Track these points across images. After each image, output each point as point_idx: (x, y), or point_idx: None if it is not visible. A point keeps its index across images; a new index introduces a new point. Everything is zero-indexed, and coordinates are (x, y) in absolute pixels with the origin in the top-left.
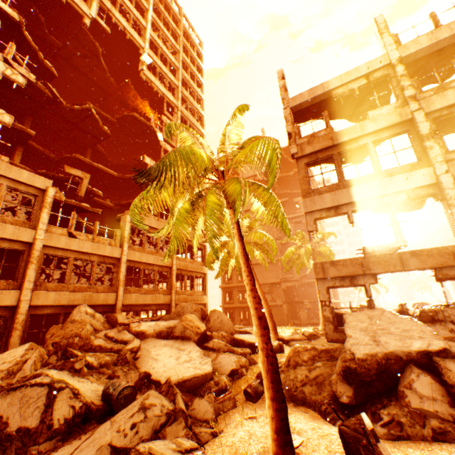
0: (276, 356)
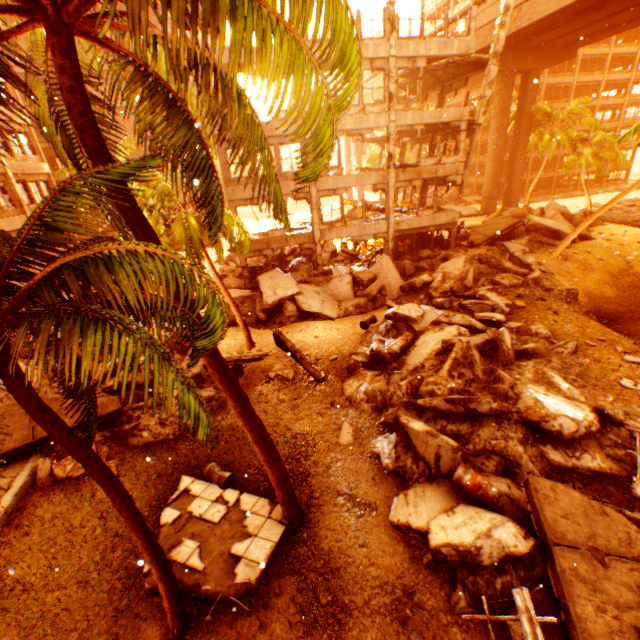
0: None
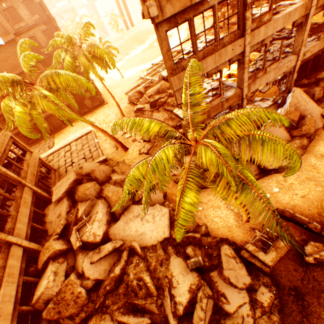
0: None
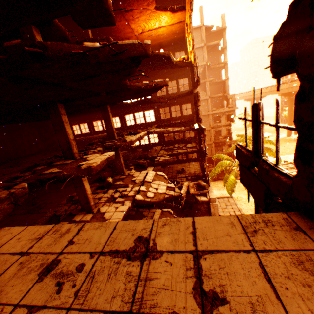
0: None
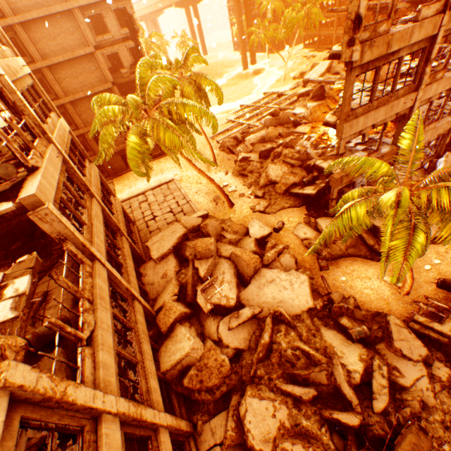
0: (287, 232)
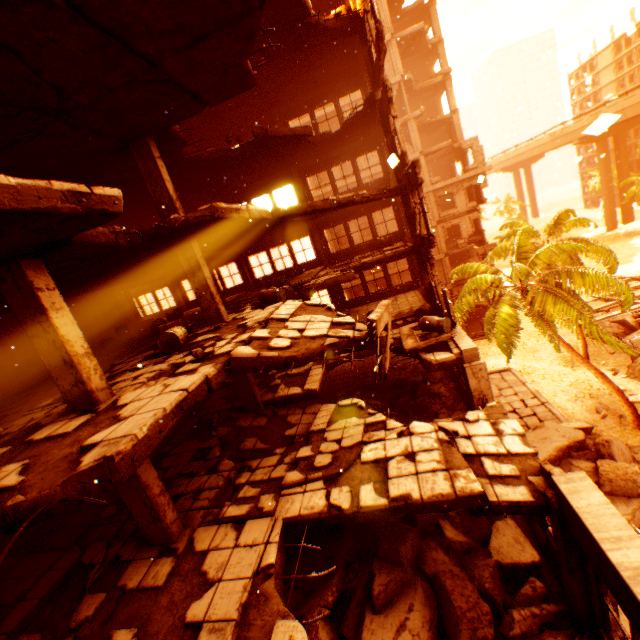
0: None
